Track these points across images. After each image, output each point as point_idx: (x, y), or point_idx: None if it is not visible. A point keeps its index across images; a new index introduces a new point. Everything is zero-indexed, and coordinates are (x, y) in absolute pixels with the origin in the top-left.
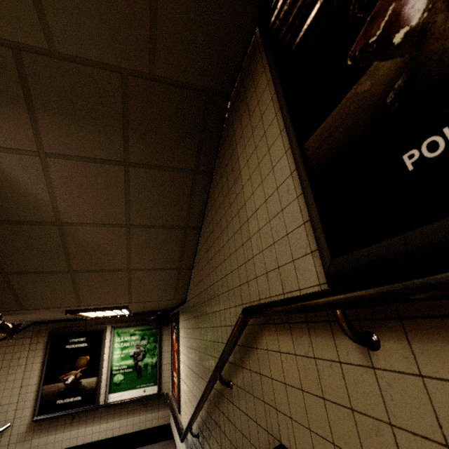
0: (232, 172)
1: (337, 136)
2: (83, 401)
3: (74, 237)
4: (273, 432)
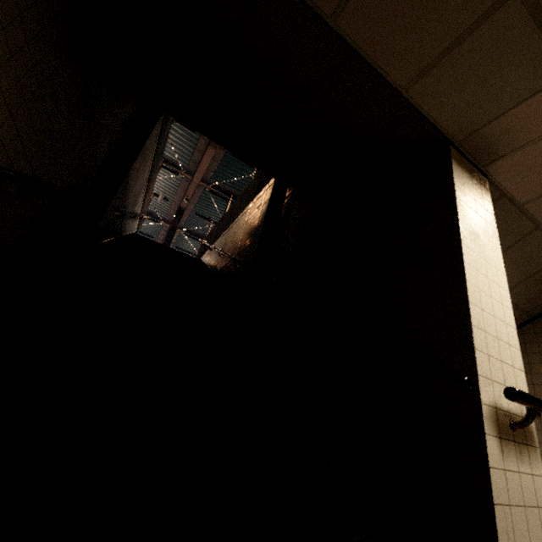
0: None
1: None
2: None
3: None
4: None
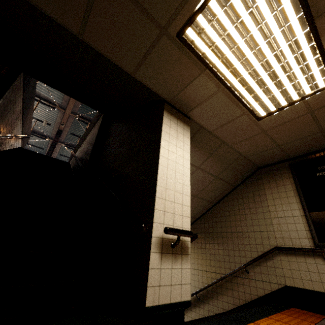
0: (259, 196)
1: (322, 217)
2: None
3: None
4: (281, 283)
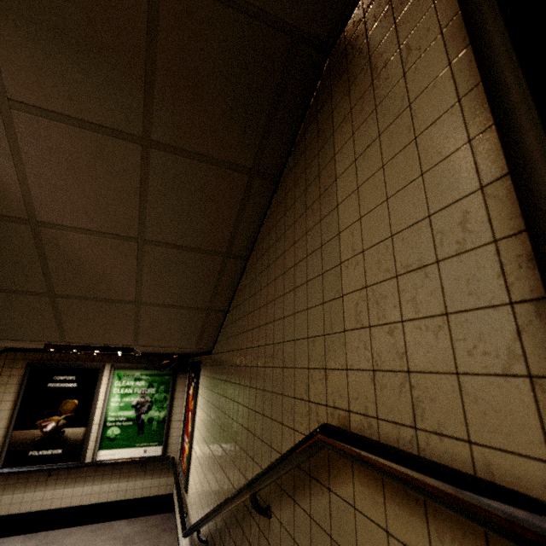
0: (318, 178)
1: None
2: (65, 456)
3: (57, 246)
4: None
